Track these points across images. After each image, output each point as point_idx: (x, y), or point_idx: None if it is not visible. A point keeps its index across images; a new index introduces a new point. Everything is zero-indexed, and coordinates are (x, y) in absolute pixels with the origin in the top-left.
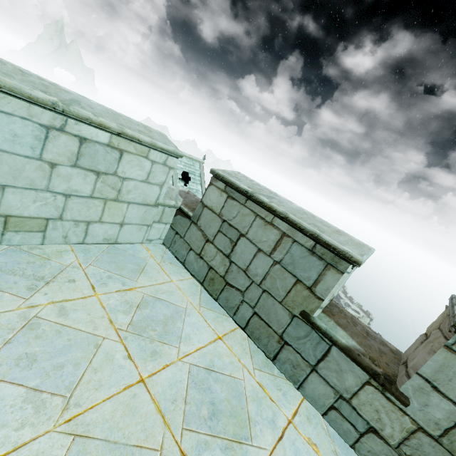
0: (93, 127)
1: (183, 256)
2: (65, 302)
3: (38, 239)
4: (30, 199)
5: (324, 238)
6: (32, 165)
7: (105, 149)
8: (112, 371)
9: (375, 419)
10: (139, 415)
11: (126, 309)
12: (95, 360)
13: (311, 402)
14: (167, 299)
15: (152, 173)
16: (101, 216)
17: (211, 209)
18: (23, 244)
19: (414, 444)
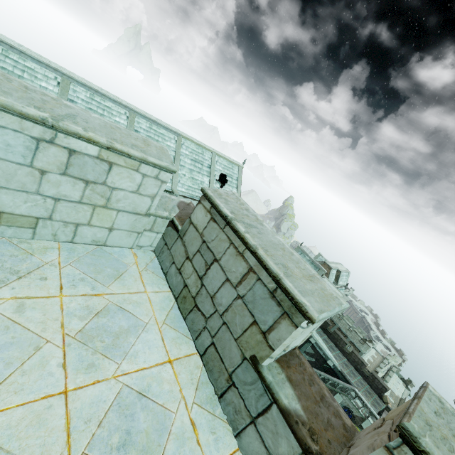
0: (83, 140)
1: (167, 268)
2: (28, 299)
3: (28, 234)
4: (22, 199)
5: (285, 283)
6: (23, 171)
7: (94, 161)
8: (39, 377)
9: None
10: (45, 428)
11: (83, 315)
12: (28, 363)
13: None
14: (131, 310)
15: (143, 185)
16: (90, 220)
17: (196, 227)
18: (14, 237)
19: None
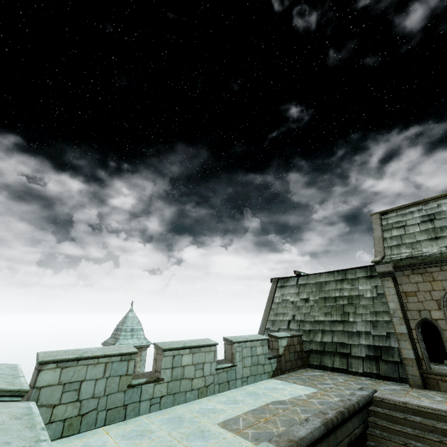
0: None
1: None
2: None
3: None
4: None
5: (124, 352)
6: None
7: None
8: None
9: (160, 393)
10: None
11: None
12: None
13: (145, 413)
14: None
15: None
16: None
17: (49, 385)
18: None
19: (169, 387)
